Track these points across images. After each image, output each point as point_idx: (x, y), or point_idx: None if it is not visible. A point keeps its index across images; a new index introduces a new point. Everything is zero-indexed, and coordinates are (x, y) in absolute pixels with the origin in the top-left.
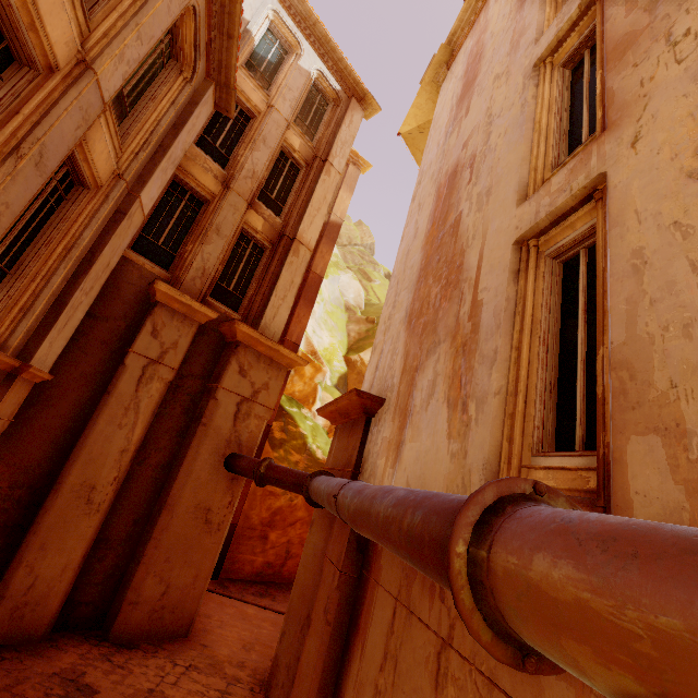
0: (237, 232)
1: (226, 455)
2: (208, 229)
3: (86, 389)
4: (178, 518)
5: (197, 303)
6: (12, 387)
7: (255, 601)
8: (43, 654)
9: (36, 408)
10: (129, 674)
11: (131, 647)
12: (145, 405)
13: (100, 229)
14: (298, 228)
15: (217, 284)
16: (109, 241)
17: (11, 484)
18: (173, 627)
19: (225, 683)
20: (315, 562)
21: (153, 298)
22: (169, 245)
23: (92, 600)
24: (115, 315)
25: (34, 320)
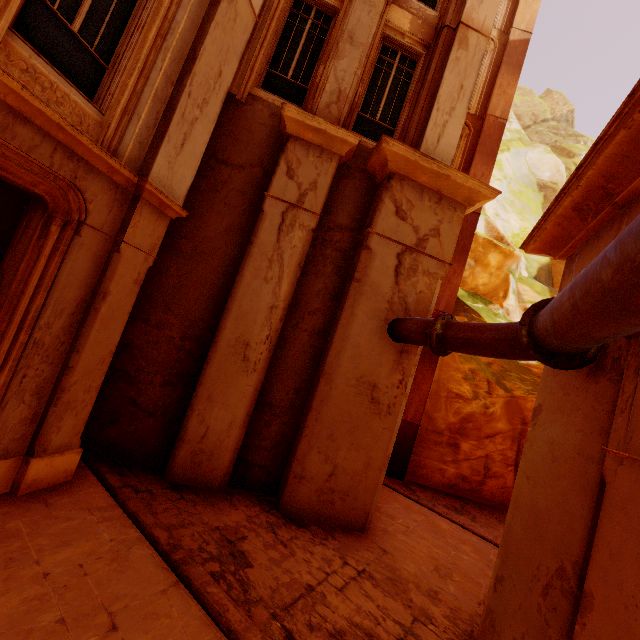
0: (376, 39)
1: (389, 320)
2: (339, 40)
3: (233, 244)
4: (337, 390)
5: (333, 127)
6: (139, 211)
7: (449, 515)
8: (215, 505)
9: (192, 262)
10: (289, 556)
11: (300, 524)
12: (289, 256)
13: (199, 18)
14: (462, 9)
15: (359, 116)
16: (209, 30)
17: (182, 336)
18: (346, 517)
19: (409, 615)
20: (560, 470)
21: (285, 134)
22: (299, 78)
23: (263, 464)
24: (250, 162)
25: (143, 129)
